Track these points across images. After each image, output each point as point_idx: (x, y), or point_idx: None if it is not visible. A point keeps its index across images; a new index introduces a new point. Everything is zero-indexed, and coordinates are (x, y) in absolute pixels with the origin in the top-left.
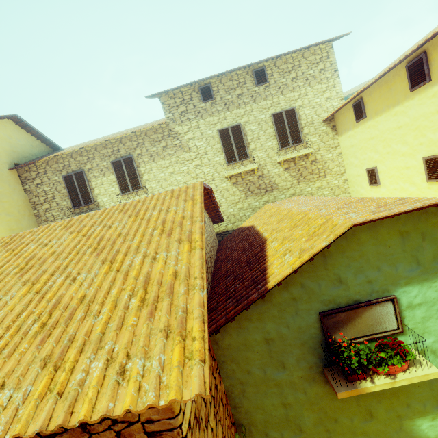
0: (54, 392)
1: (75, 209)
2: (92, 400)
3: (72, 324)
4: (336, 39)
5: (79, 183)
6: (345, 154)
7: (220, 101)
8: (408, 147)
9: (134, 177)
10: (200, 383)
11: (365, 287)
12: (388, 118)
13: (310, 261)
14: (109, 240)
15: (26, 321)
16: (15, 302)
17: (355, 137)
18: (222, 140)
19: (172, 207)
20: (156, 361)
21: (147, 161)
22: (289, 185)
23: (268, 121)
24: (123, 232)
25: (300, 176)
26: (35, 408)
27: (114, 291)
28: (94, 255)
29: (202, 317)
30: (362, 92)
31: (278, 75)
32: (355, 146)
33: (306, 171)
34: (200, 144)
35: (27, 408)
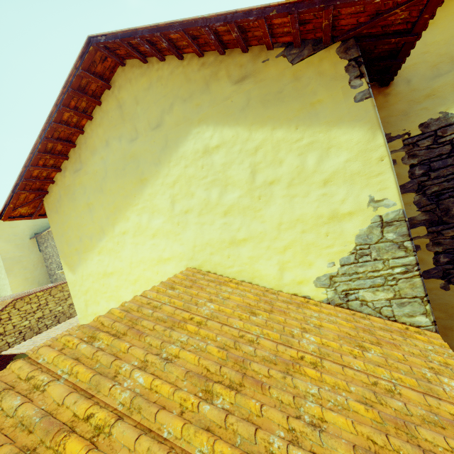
0: None
1: None
2: None
3: None
4: None
5: None
6: None
7: None
8: None
9: None
10: None
11: None
12: None
13: None
14: None
15: None
16: None
17: None
18: None
19: None
20: None
21: None
22: None
23: None
24: None
25: None
26: None
27: None
28: None
29: None
30: None
31: None
32: None
33: None
34: None
35: None
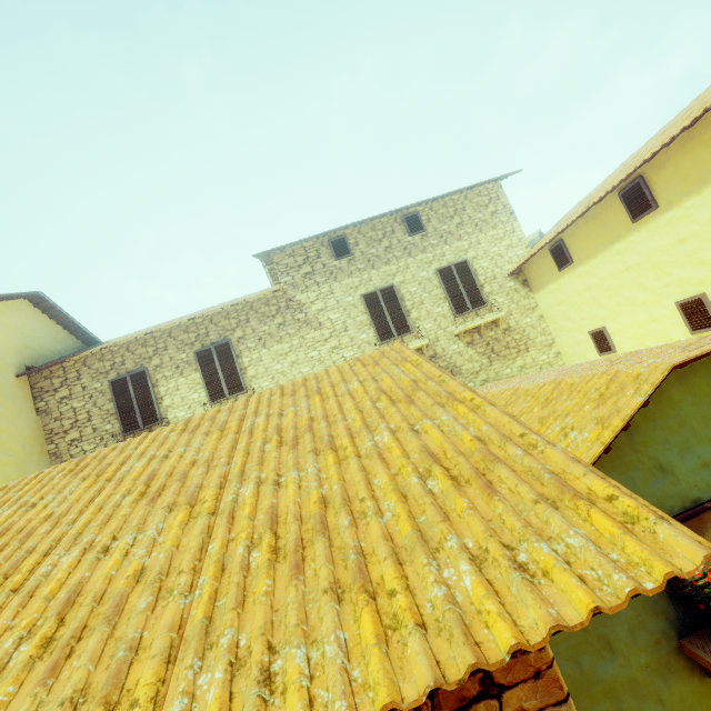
0: (407, 624)
1: (126, 435)
2: (503, 615)
3: (337, 536)
4: (505, 177)
5: (137, 390)
6: (550, 316)
7: (361, 257)
8: (647, 292)
9: (232, 373)
10: (694, 542)
11: (702, 475)
12: (607, 260)
13: (625, 429)
14: (296, 428)
15: (227, 553)
16: (176, 535)
17: (561, 291)
18: (368, 309)
19: (381, 374)
20: (575, 537)
21: (254, 348)
22: (478, 367)
23: (432, 279)
24: (315, 415)
25: (492, 353)
26: (387, 658)
27: (381, 478)
28: (285, 450)
29: (594, 473)
30: (564, 231)
31: (437, 221)
32: (564, 302)
33: (499, 344)
34: (337, 317)
35: (371, 662)
